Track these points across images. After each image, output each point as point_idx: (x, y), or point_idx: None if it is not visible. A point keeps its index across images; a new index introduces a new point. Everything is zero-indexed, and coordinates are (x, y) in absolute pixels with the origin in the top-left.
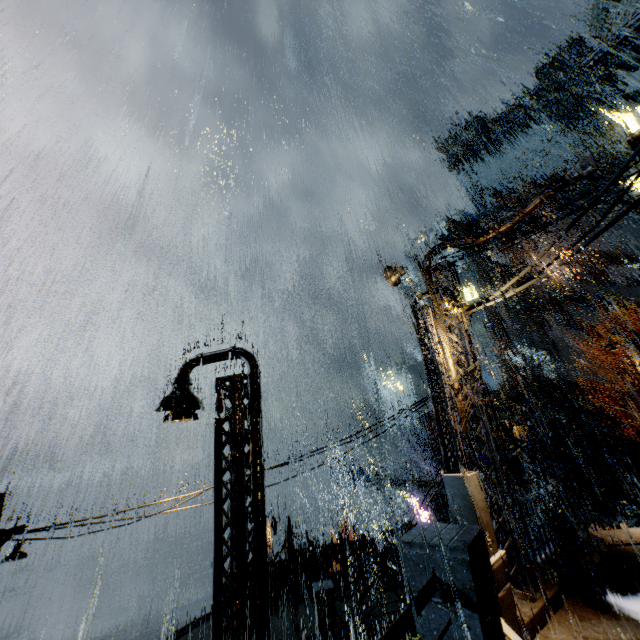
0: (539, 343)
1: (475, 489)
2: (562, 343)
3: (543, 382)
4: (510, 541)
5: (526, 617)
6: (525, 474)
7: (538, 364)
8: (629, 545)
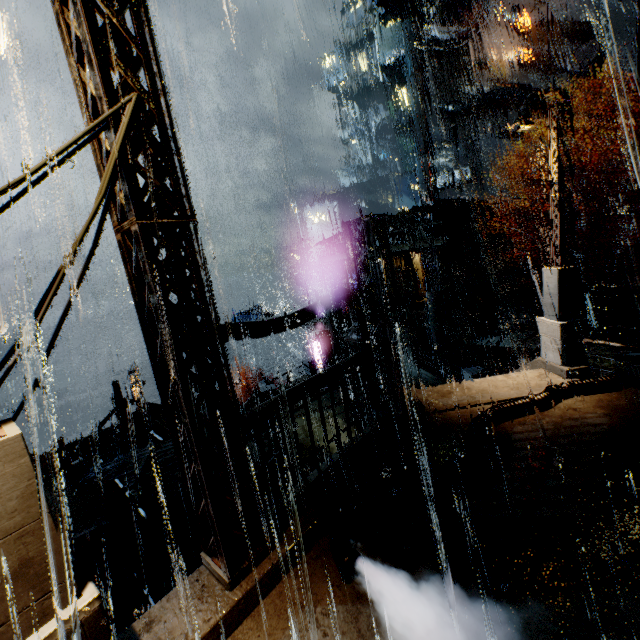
0: (464, 158)
1: None
2: (487, 157)
3: (450, 202)
4: (205, 503)
5: None
6: (346, 335)
7: (458, 184)
8: (458, 410)
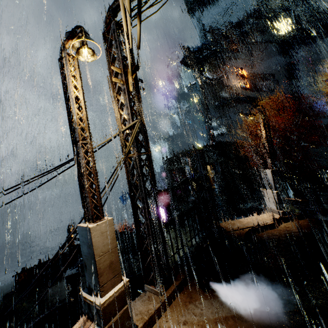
0: (225, 123)
1: (100, 237)
2: (235, 123)
3: (221, 143)
4: (151, 257)
5: (147, 316)
6: (189, 198)
7: (223, 134)
8: (238, 230)
